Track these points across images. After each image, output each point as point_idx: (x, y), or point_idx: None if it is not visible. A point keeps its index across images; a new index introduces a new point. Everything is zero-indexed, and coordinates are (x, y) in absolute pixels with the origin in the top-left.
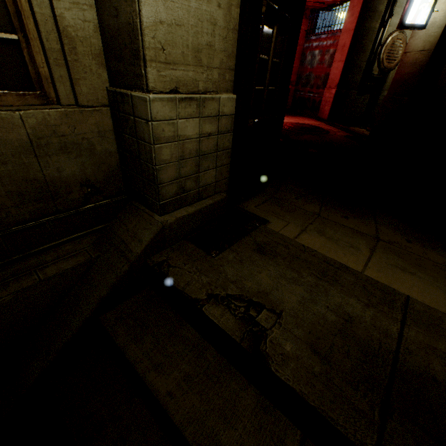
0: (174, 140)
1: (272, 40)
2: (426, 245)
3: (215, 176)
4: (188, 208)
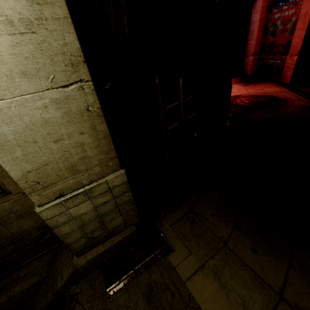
0: (71, 220)
1: (179, 88)
2: None
3: (123, 219)
4: (100, 246)
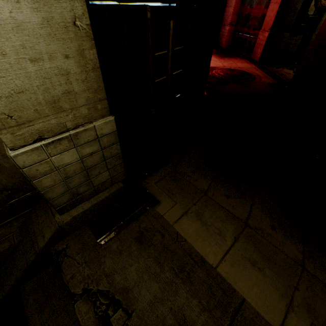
0: (53, 171)
1: (169, 34)
2: (287, 233)
3: (109, 174)
4: (85, 203)
